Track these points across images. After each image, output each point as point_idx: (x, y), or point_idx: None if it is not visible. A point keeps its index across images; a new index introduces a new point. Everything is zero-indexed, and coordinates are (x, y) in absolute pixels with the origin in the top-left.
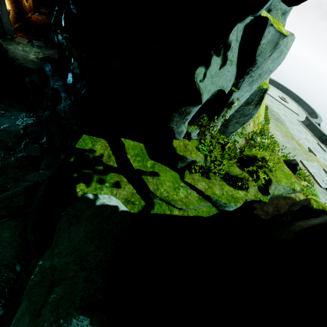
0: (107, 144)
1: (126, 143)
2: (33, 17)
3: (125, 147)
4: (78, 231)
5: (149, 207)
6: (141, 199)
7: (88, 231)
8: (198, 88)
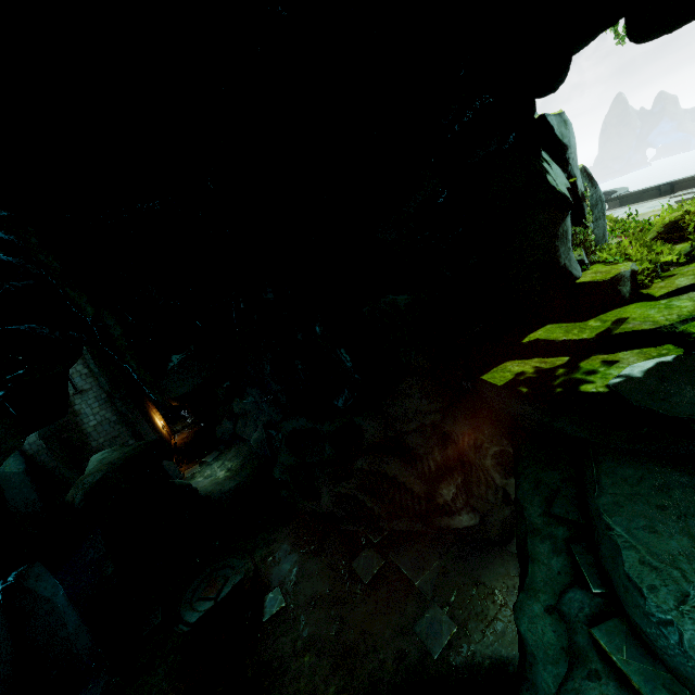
0: (517, 362)
1: (536, 337)
2: (177, 440)
3: (542, 339)
4: (687, 395)
5: (687, 338)
6: (659, 348)
7: (693, 387)
8: (561, 192)
